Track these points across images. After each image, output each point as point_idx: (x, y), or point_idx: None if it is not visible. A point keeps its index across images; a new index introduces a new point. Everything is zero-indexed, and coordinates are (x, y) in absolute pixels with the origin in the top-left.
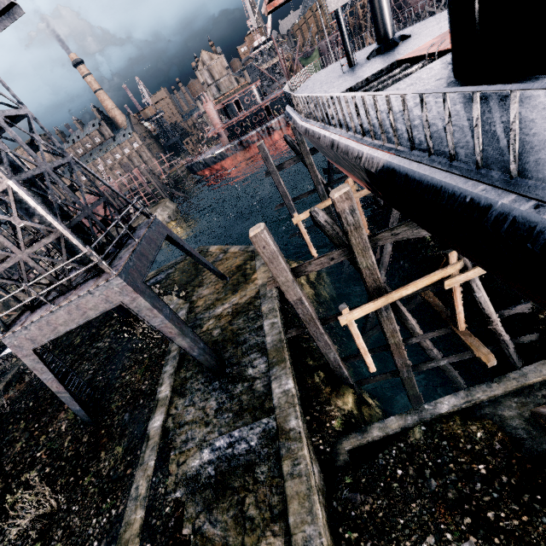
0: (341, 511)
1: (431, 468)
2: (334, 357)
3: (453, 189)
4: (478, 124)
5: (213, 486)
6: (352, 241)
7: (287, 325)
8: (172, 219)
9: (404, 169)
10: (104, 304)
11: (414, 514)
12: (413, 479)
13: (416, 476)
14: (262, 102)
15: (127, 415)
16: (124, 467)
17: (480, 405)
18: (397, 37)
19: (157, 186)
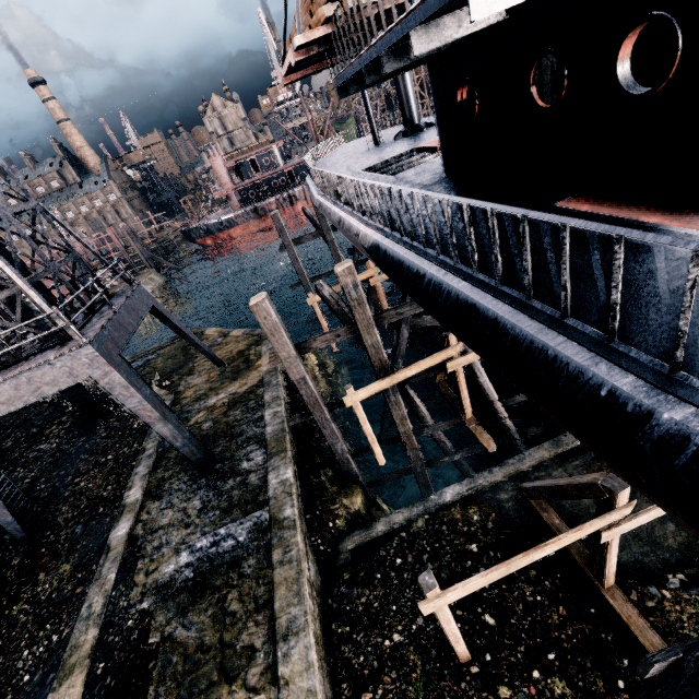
0: (336, 607)
1: (429, 553)
2: (342, 448)
3: (409, 263)
4: (419, 215)
5: (190, 589)
6: (357, 316)
7: None
8: (157, 296)
9: (385, 246)
10: (66, 379)
11: (408, 598)
12: (411, 565)
13: (414, 562)
14: (284, 166)
15: (80, 527)
16: (72, 587)
17: (482, 491)
18: (422, 123)
19: (139, 252)
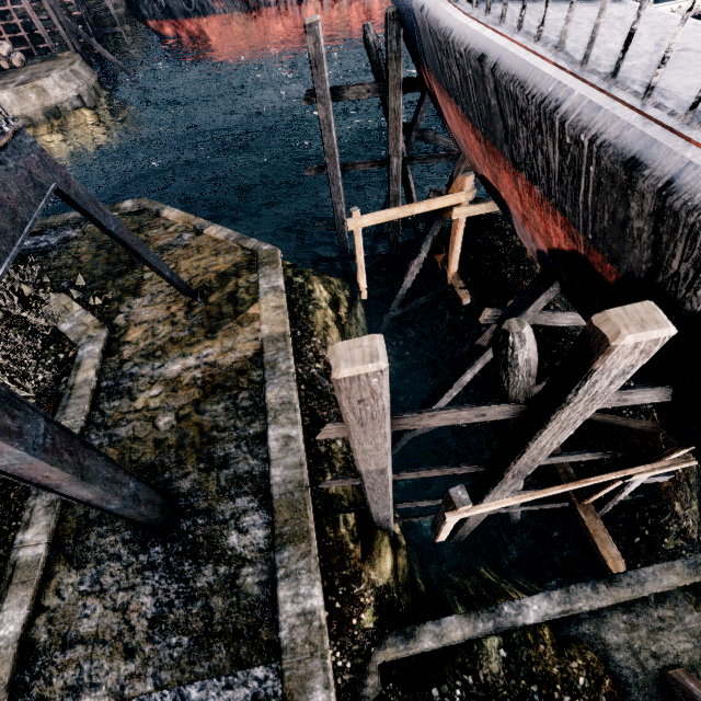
0: None
1: None
2: (387, 515)
3: None
4: None
5: None
6: (562, 414)
7: (301, 413)
8: (86, 104)
9: None
10: None
11: None
12: None
13: None
14: None
15: None
16: None
17: (579, 618)
18: None
19: (54, 16)
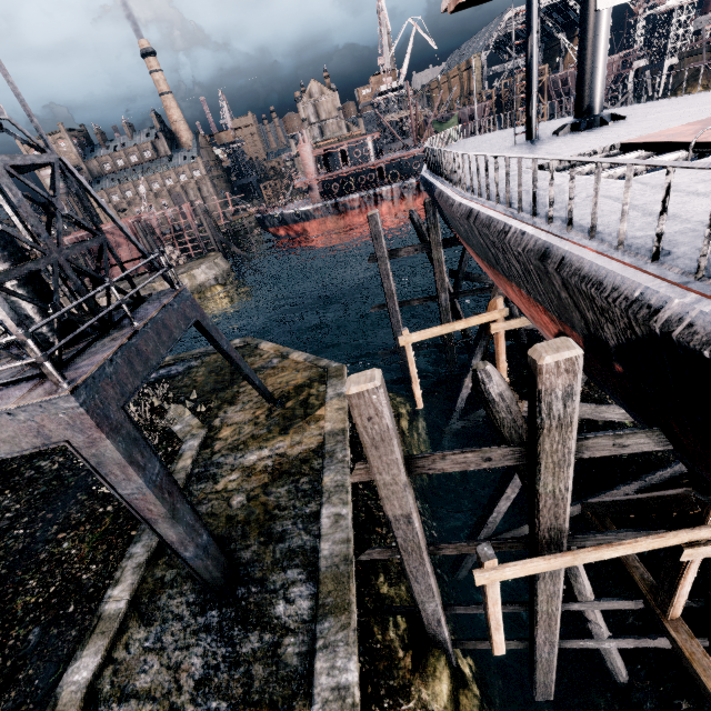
0: None
1: None
2: (435, 609)
3: None
4: None
5: None
6: (545, 445)
7: (357, 508)
8: (219, 283)
9: None
10: (32, 439)
11: None
12: None
13: None
14: (376, 161)
15: (36, 631)
16: None
17: None
18: (606, 113)
19: (210, 233)
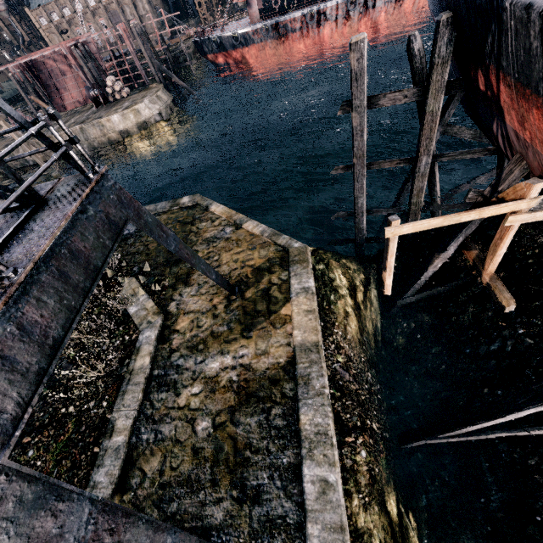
0: None
1: None
2: None
3: None
4: None
5: None
6: None
7: None
8: (164, 118)
9: None
10: None
11: None
12: None
13: None
14: None
15: None
16: None
17: None
18: None
19: (149, 61)
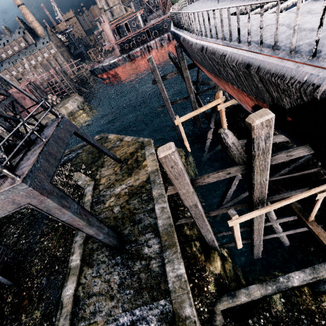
0: None
1: None
2: (211, 237)
3: None
4: None
5: None
6: (256, 163)
7: (170, 201)
8: (80, 108)
9: None
10: (11, 206)
11: None
12: None
13: None
14: (144, 27)
15: (44, 279)
16: None
17: (323, 281)
18: None
19: (68, 83)
